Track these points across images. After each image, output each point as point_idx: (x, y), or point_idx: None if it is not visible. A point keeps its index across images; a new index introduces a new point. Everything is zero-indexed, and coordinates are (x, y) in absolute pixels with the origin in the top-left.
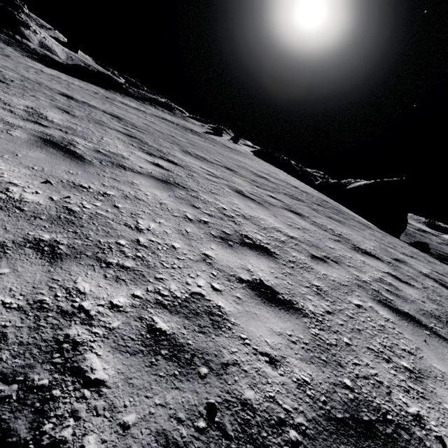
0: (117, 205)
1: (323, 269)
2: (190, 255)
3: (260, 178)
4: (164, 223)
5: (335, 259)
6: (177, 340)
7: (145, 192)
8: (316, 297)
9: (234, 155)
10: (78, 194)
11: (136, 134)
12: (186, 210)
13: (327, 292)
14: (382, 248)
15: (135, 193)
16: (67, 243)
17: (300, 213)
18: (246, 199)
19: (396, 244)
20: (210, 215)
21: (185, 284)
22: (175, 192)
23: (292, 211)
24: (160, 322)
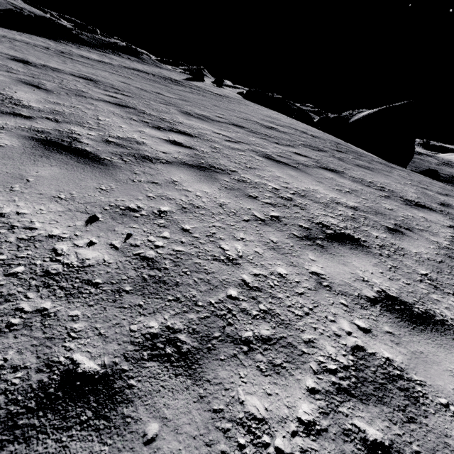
0: (185, 227)
1: (410, 246)
2: (304, 282)
3: (271, 130)
4: (246, 238)
5: (405, 225)
6: (404, 453)
7: (194, 192)
8: (438, 294)
9: (229, 104)
10: (136, 226)
11: (126, 101)
12: (248, 206)
13: (438, 280)
14: (422, 192)
15: (187, 198)
16: (183, 327)
17: (334, 168)
18: (282, 166)
19: (424, 182)
20: (272, 204)
21: (336, 337)
22: (219, 180)
23: (327, 169)
24: (366, 427)
